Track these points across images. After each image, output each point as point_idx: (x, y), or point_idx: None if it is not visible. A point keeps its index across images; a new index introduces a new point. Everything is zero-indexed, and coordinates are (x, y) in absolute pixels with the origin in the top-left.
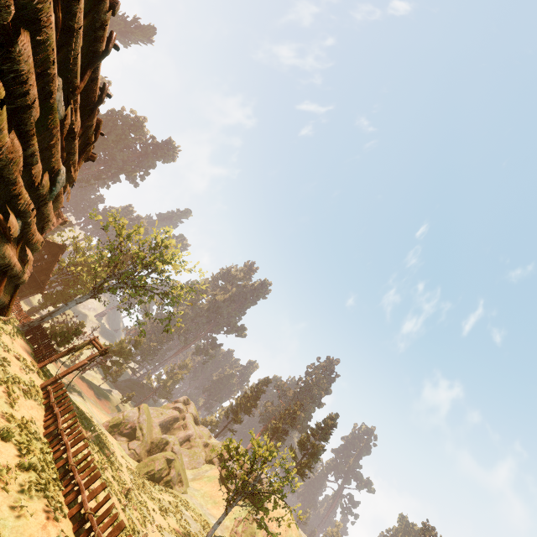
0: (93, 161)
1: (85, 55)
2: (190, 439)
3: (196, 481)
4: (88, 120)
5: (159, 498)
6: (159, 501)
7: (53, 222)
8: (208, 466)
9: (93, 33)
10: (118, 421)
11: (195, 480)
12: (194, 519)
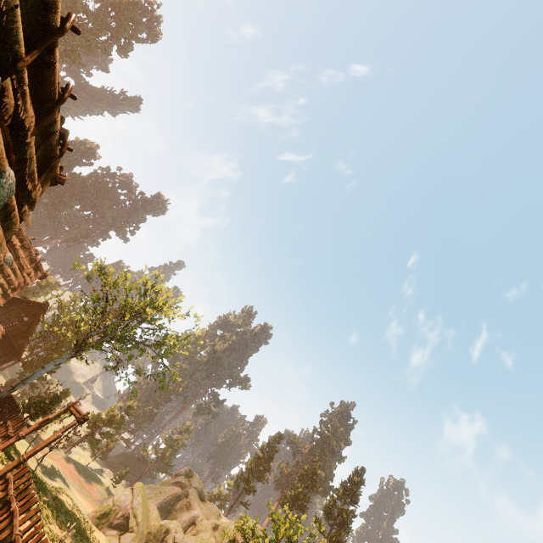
0: (62, 184)
1: (32, 27)
2: (195, 521)
3: None
4: (46, 119)
5: None
6: None
7: (31, 276)
8: None
9: (42, 1)
10: (107, 509)
11: None
12: None
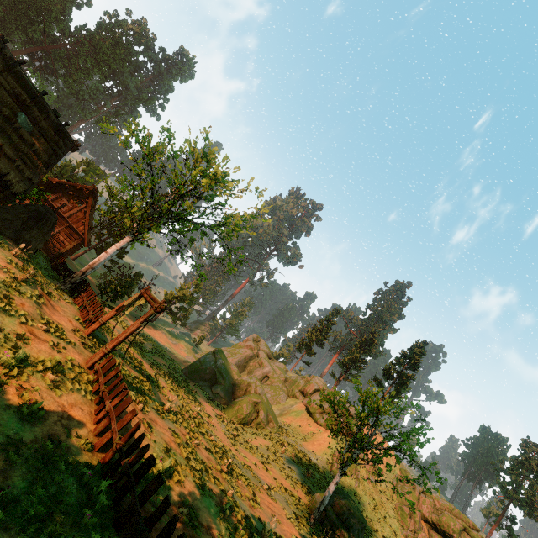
0: None
1: None
2: (268, 375)
3: (284, 416)
4: None
5: (255, 446)
6: (256, 449)
7: (60, 147)
8: (292, 401)
9: None
10: (196, 367)
11: (283, 415)
12: (295, 463)
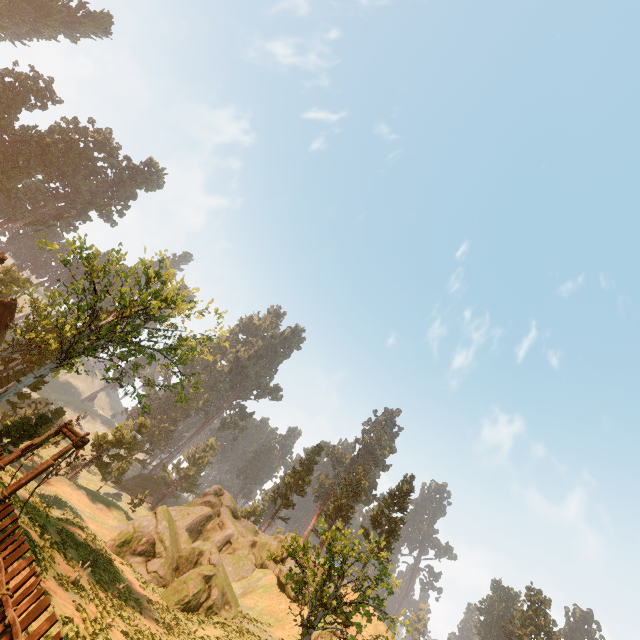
0: None
1: None
2: (230, 540)
3: (248, 595)
4: None
5: (200, 637)
6: None
7: None
8: (260, 572)
9: None
10: (128, 536)
11: (246, 594)
12: None
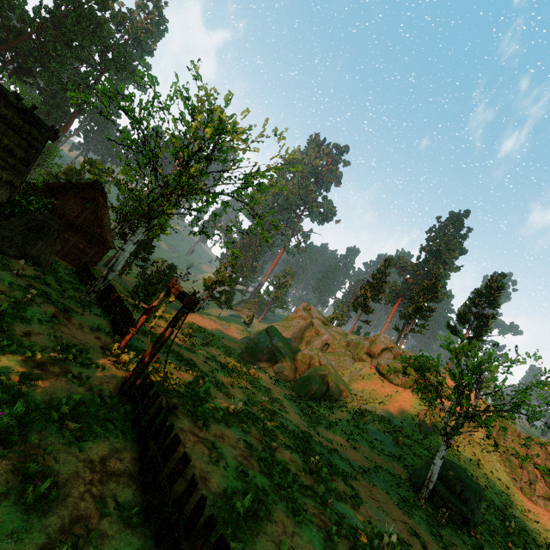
0: None
1: None
2: (327, 343)
3: (354, 382)
4: None
5: (334, 422)
6: (336, 425)
7: (35, 138)
8: (359, 365)
9: None
10: (253, 350)
11: (353, 381)
12: (382, 433)
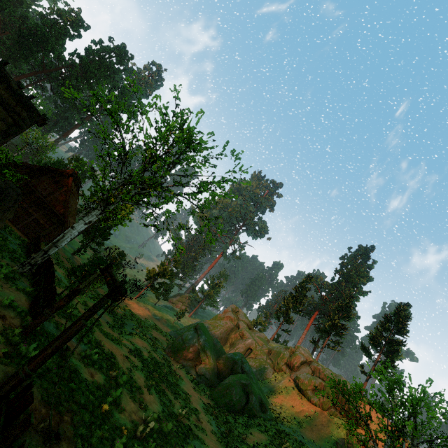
0: None
1: None
2: (250, 347)
3: (273, 394)
4: None
5: (252, 446)
6: None
7: (23, 118)
8: (279, 375)
9: None
10: (179, 346)
11: (272, 393)
12: None
